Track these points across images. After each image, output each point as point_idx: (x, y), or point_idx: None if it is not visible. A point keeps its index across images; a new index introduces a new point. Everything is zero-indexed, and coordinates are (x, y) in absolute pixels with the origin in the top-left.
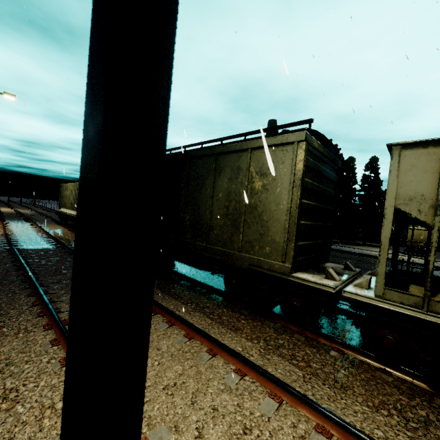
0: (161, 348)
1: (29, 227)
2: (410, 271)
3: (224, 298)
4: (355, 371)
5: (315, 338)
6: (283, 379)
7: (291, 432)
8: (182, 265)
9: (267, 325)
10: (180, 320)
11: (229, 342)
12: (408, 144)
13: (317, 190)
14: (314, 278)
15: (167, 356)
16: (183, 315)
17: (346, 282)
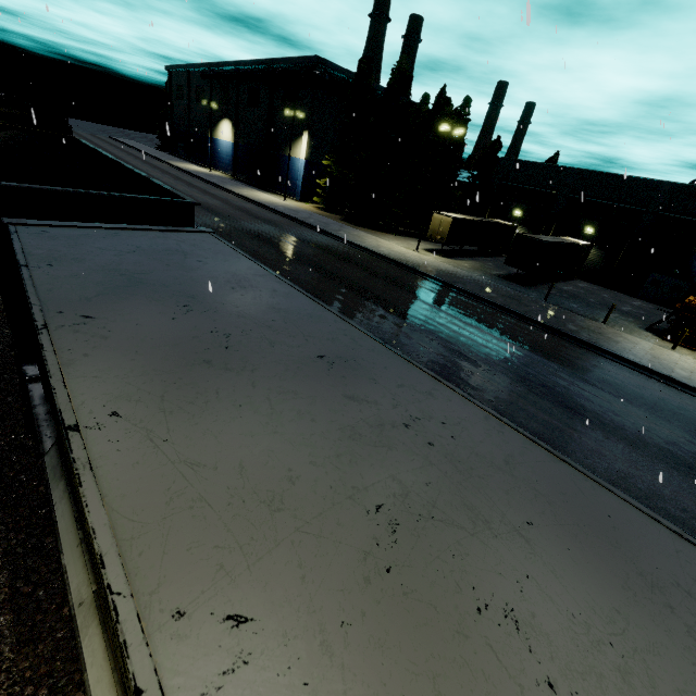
0: None
1: None
2: None
3: None
4: None
5: None
6: None
7: None
8: None
9: None
10: None
11: None
12: None
13: None
14: None
15: None
16: None
17: None
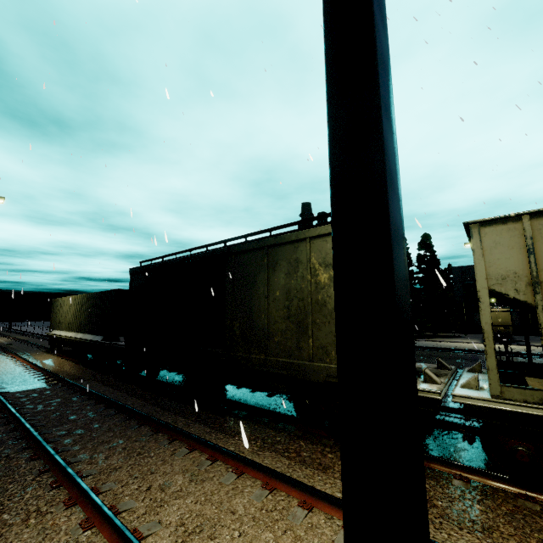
0: (236, 510)
1: (9, 361)
2: (514, 362)
3: (296, 427)
4: (492, 503)
5: (427, 465)
6: None
7: None
8: (228, 388)
9: None
10: (251, 464)
11: (322, 487)
12: (485, 221)
13: None
14: None
15: (248, 521)
16: (250, 457)
17: (447, 384)
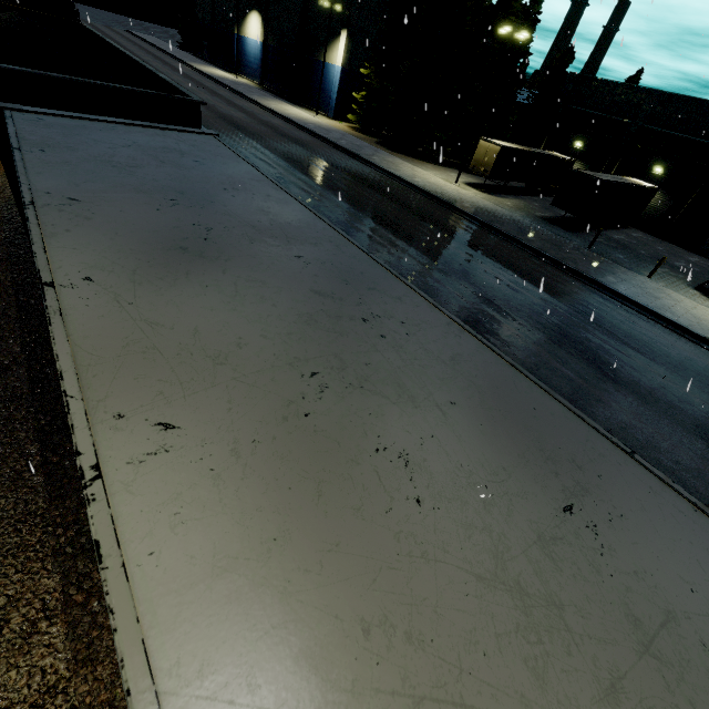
0: None
1: None
2: None
3: None
4: None
5: None
6: None
7: None
8: None
9: None
10: None
11: None
12: None
13: None
14: None
15: None
16: None
17: None
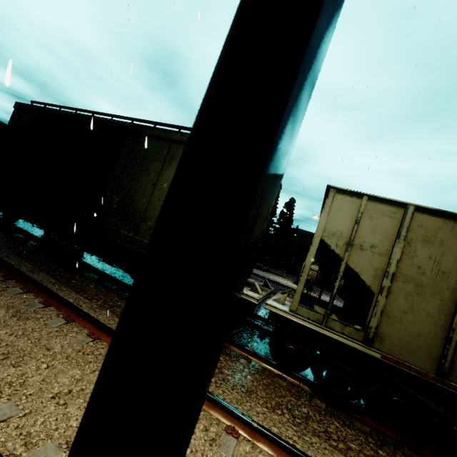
0: (52, 347)
1: None
2: (310, 295)
3: None
4: (259, 377)
5: (228, 346)
6: None
7: (203, 435)
8: (89, 254)
9: None
10: (84, 315)
11: None
12: (341, 189)
13: None
14: None
15: (61, 358)
16: (86, 311)
17: (265, 296)
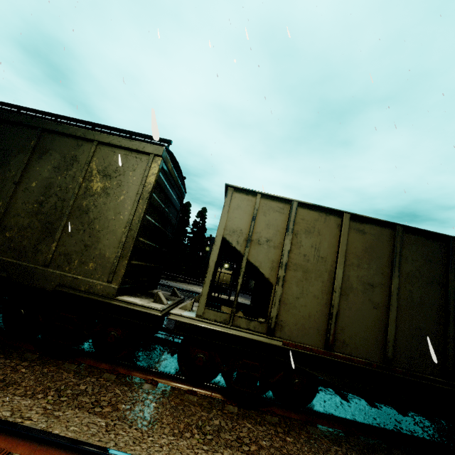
0: None
1: None
2: (220, 298)
3: None
4: (166, 400)
5: (129, 374)
6: (77, 438)
7: None
8: None
9: (65, 369)
10: None
11: None
12: (238, 188)
13: (162, 211)
14: (142, 301)
15: None
16: None
17: (172, 306)
